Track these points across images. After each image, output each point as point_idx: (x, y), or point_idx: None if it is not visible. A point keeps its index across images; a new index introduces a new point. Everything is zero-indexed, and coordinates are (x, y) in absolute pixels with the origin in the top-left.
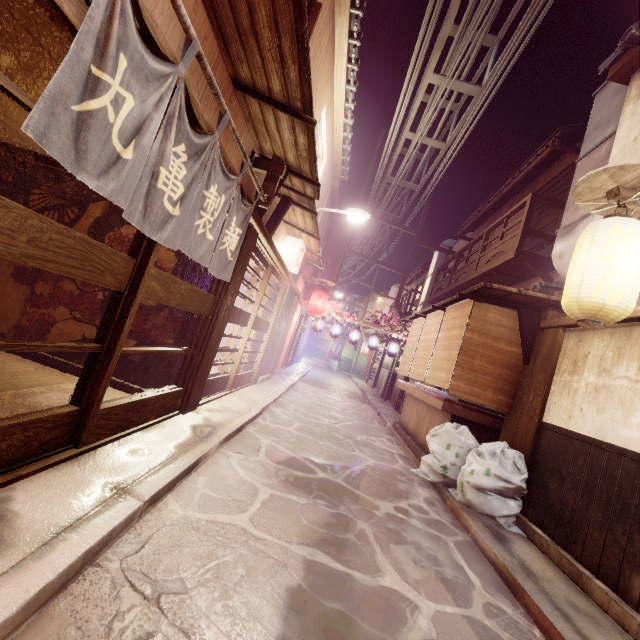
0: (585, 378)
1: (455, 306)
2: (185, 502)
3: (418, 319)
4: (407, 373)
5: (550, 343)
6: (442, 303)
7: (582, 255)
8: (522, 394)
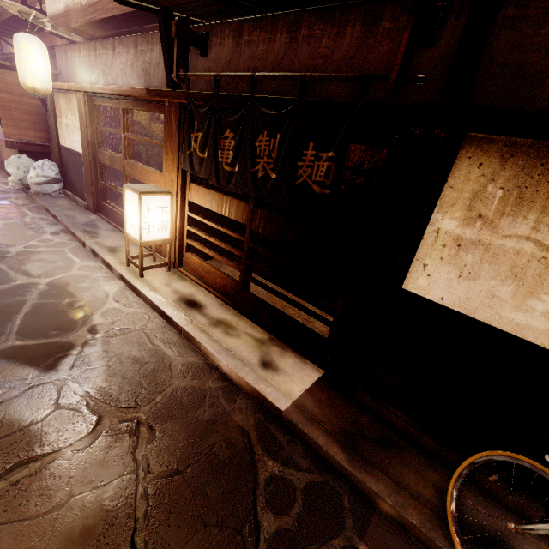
0: (64, 120)
1: None
2: None
3: None
4: None
5: (50, 99)
6: None
7: (17, 57)
8: (51, 130)
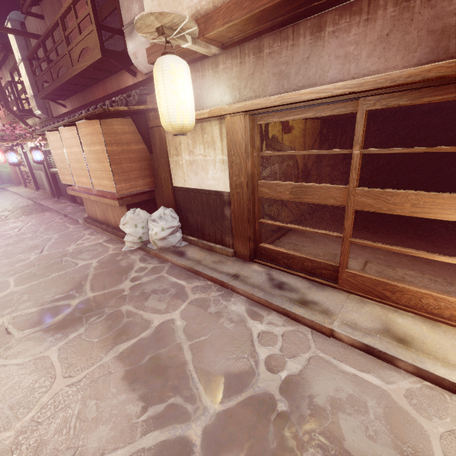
0: (184, 157)
1: (84, 123)
2: (4, 426)
3: (51, 132)
4: (73, 183)
5: (159, 138)
6: (70, 121)
7: (162, 89)
8: (157, 173)
